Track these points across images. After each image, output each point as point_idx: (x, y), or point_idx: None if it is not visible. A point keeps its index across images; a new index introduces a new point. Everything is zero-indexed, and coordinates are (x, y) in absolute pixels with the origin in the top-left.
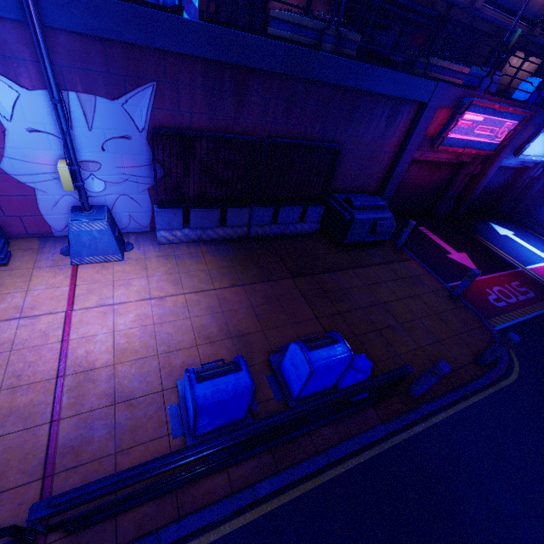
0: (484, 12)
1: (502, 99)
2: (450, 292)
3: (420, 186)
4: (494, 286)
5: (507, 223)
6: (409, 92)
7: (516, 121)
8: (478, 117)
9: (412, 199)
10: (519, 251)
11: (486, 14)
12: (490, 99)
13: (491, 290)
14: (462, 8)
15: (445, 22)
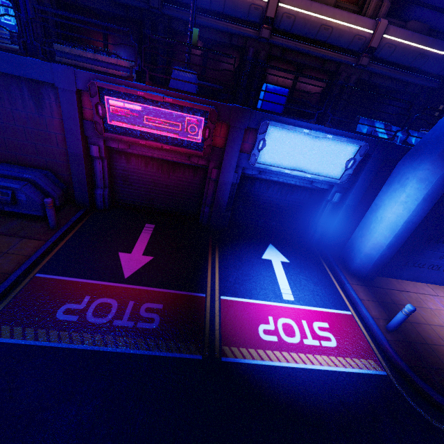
0: (280, 42)
1: (169, 91)
2: (4, 279)
3: (160, 184)
4: (107, 297)
5: (300, 251)
6: (22, 70)
7: (201, 116)
8: (131, 105)
9: (159, 196)
10: (252, 278)
11: (285, 44)
12: (147, 89)
13: (93, 299)
14: (258, 40)
15: (245, 52)
